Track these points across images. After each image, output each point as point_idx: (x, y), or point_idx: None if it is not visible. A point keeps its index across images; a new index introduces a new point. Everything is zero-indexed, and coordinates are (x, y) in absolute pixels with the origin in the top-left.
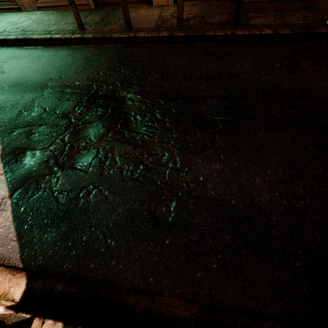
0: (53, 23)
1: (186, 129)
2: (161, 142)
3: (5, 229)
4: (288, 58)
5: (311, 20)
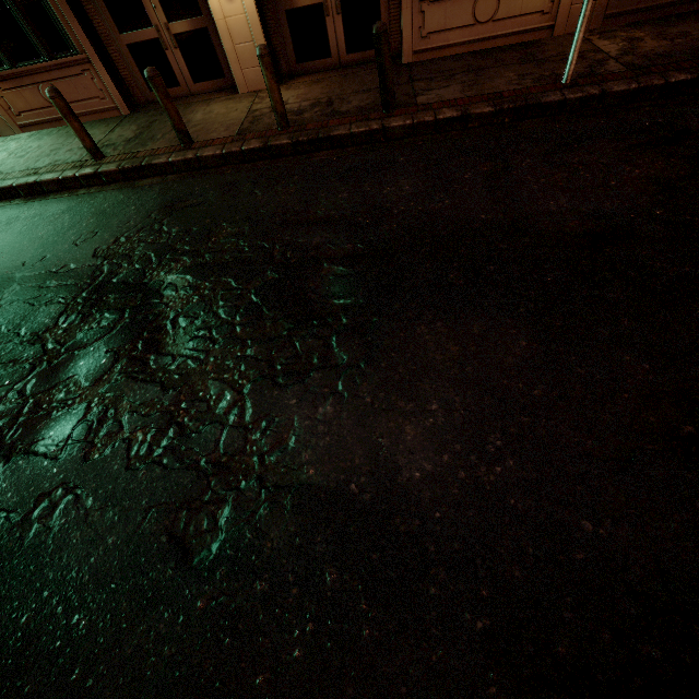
0: (46, 153)
1: (275, 334)
2: (220, 370)
3: None
4: (489, 160)
5: (532, 81)
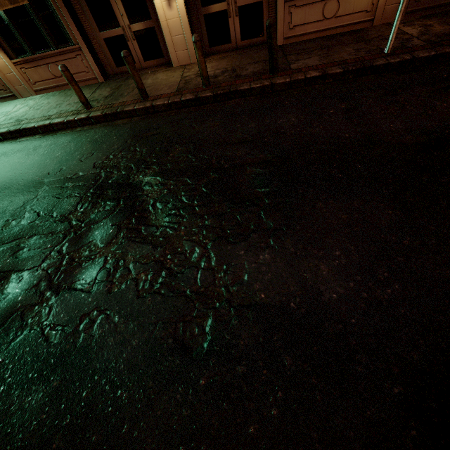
0: (53, 106)
1: (222, 211)
2: (189, 234)
3: None
4: (344, 101)
5: (365, 53)
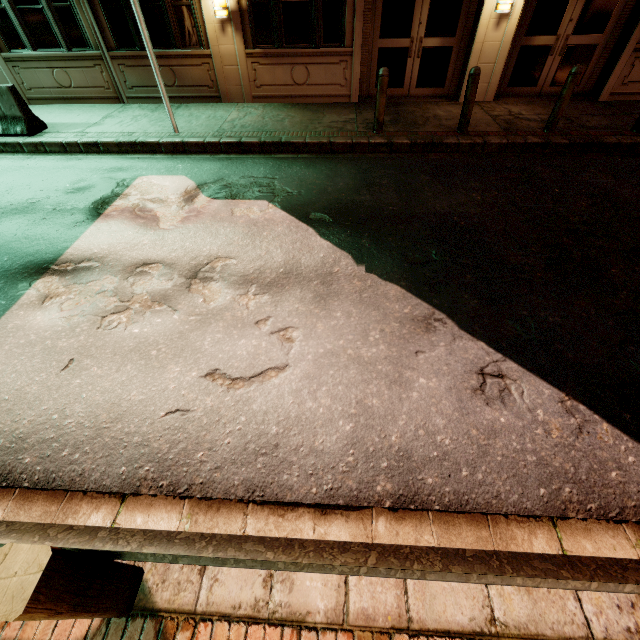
0: (306, 121)
1: None
2: None
3: (637, 455)
4: None
5: None
